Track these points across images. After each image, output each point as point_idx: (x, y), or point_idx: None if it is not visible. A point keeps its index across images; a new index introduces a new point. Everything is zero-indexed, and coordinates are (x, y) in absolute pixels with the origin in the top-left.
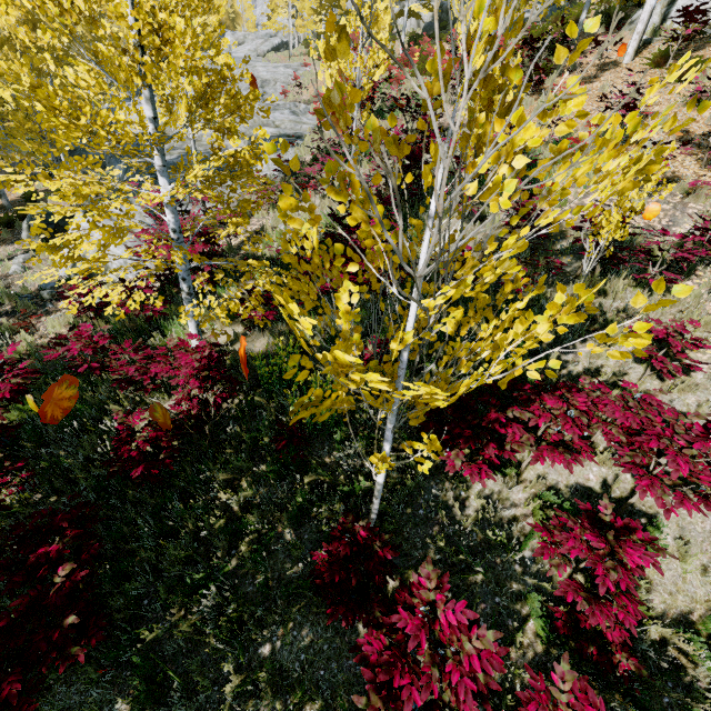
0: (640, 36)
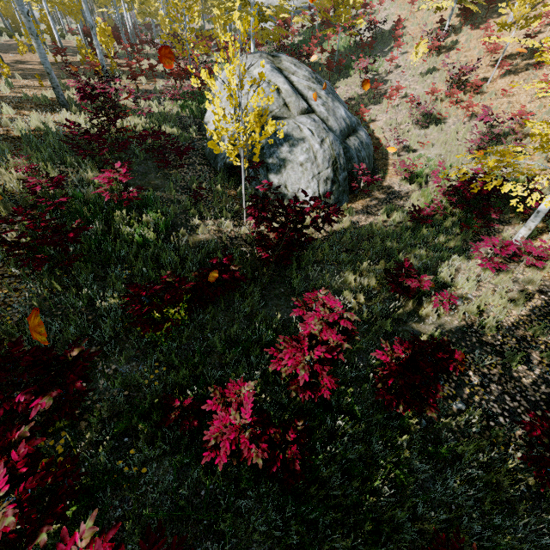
0: None
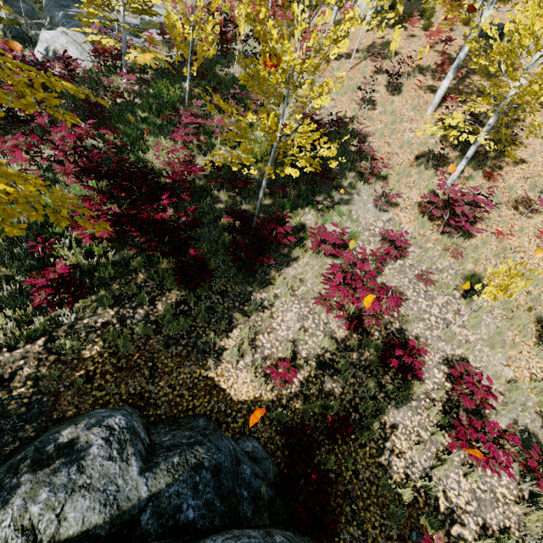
0: (336, 12)
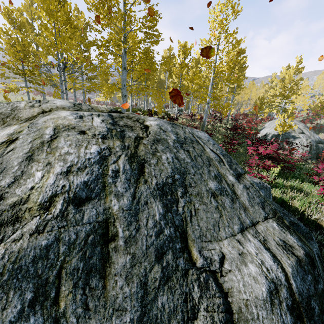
0: None
